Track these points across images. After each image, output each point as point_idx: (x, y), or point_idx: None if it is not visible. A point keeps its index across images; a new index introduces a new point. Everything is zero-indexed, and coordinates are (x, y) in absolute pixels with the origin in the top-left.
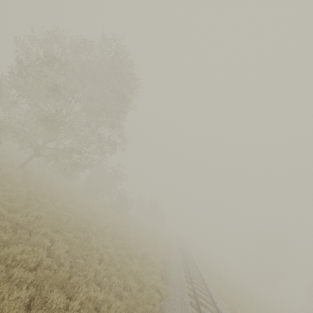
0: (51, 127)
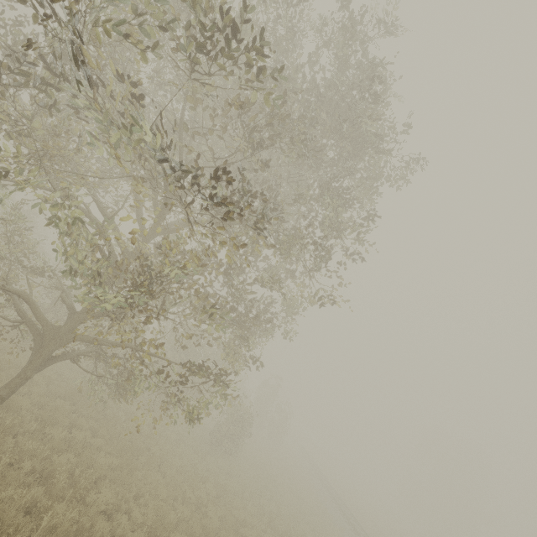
0: (129, 304)
